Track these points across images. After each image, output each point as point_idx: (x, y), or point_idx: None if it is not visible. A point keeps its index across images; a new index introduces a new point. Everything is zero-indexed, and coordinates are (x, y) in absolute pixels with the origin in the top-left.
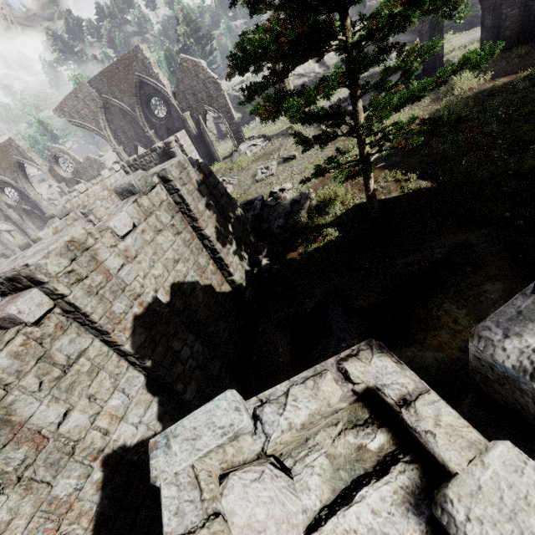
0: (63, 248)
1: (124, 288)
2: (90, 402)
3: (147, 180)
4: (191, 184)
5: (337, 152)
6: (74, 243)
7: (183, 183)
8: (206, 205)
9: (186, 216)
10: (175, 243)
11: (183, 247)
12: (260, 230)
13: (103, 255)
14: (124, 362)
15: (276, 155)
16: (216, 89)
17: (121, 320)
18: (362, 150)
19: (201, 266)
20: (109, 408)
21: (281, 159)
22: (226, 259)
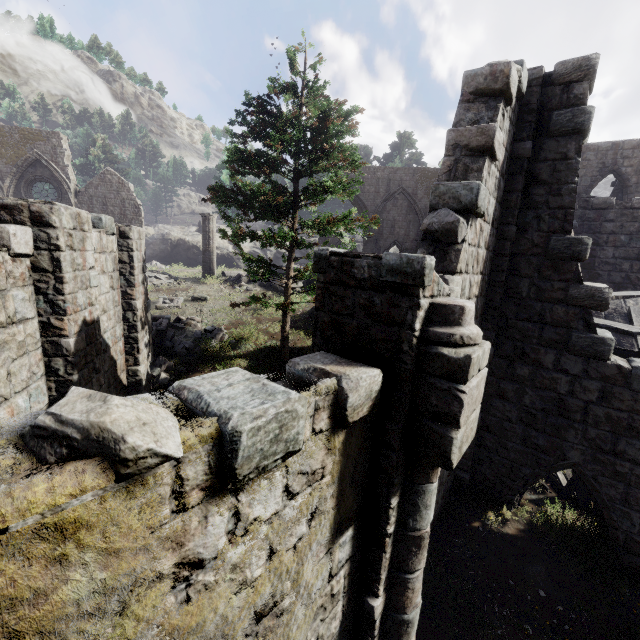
0: (74, 213)
1: (87, 286)
2: (7, 378)
3: (112, 225)
4: (140, 254)
5: (264, 295)
6: (80, 218)
7: (137, 248)
8: (142, 280)
9: (123, 279)
10: (109, 294)
11: (111, 304)
12: (159, 348)
13: (88, 245)
14: (42, 365)
15: (183, 293)
16: (134, 212)
17: (77, 311)
18: (287, 296)
19: (116, 334)
20: (14, 403)
21: (189, 297)
22: (140, 343)
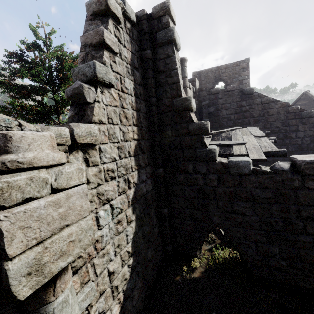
0: None
1: None
2: None
3: None
4: None
5: None
6: None
7: None
8: None
9: None
10: None
11: None
12: None
13: None
14: None
15: None
16: None
17: None
18: None
19: None
20: None
21: None
22: None
